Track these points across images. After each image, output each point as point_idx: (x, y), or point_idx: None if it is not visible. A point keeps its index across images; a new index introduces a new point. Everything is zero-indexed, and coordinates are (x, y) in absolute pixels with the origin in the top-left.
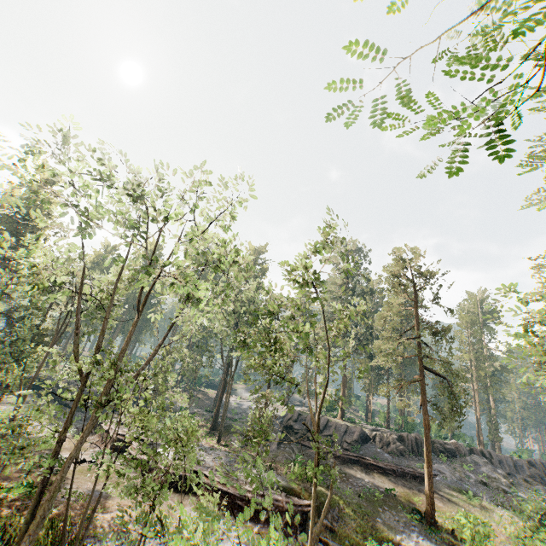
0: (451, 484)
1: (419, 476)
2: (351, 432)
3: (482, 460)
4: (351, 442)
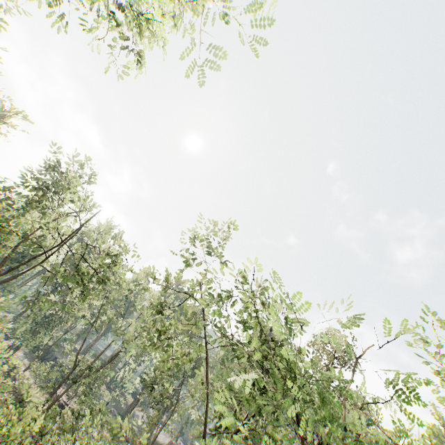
0: None
1: None
2: None
3: None
4: None
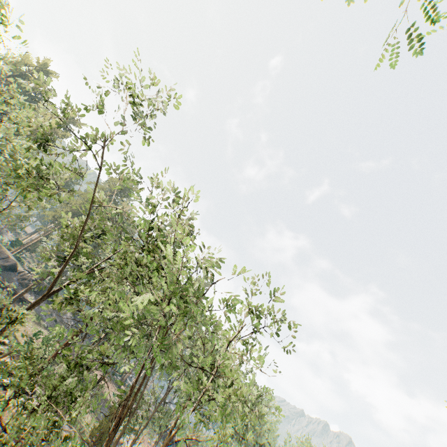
0: (37, 311)
1: (22, 299)
2: (7, 261)
3: (71, 315)
4: (2, 265)
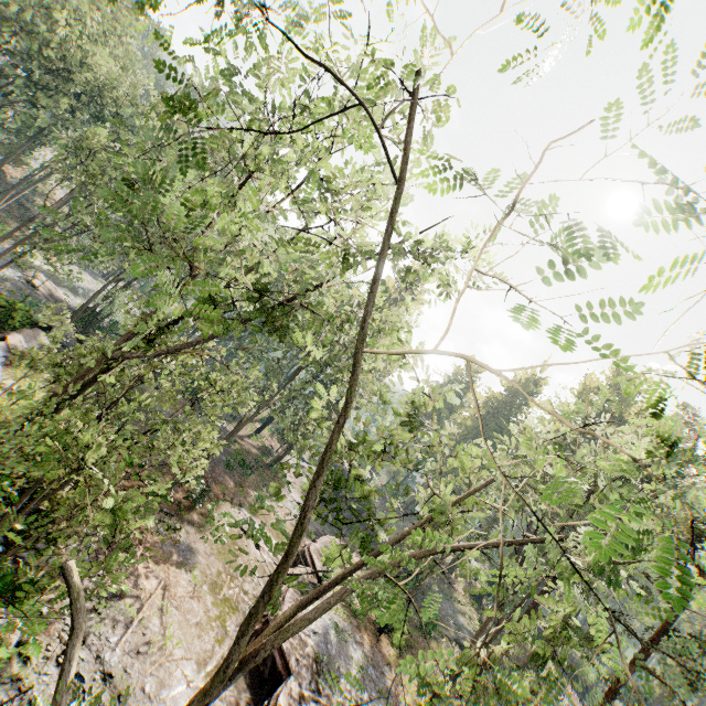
0: None
1: None
2: None
3: None
4: None
